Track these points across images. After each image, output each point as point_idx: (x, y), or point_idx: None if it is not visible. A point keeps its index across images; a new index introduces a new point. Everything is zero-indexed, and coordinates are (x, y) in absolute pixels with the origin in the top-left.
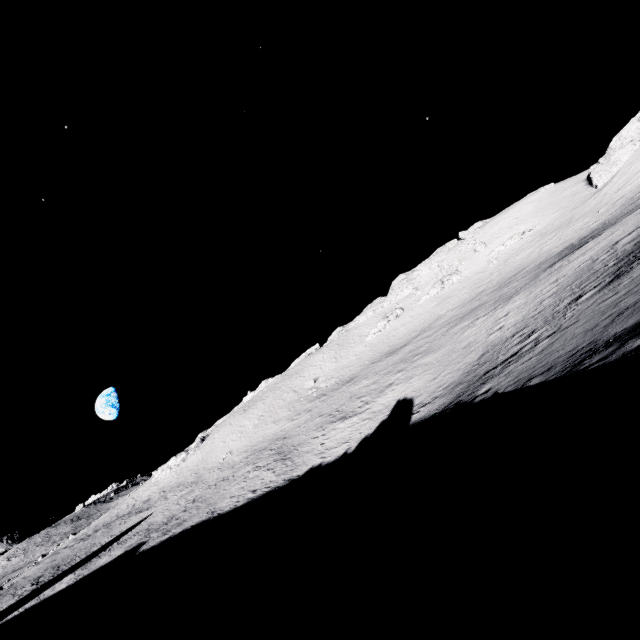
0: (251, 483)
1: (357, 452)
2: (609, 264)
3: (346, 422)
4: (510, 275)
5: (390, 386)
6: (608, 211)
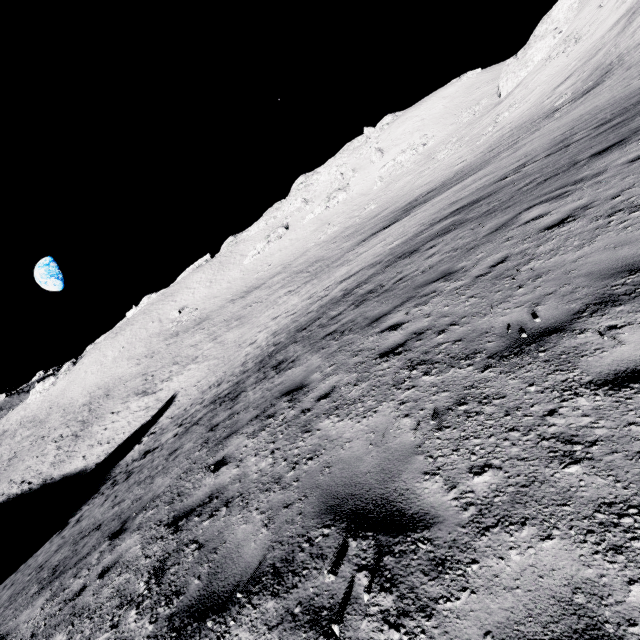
0: (35, 465)
1: (84, 476)
2: (273, 347)
3: (139, 402)
4: (375, 213)
5: (193, 362)
6: (480, 148)
